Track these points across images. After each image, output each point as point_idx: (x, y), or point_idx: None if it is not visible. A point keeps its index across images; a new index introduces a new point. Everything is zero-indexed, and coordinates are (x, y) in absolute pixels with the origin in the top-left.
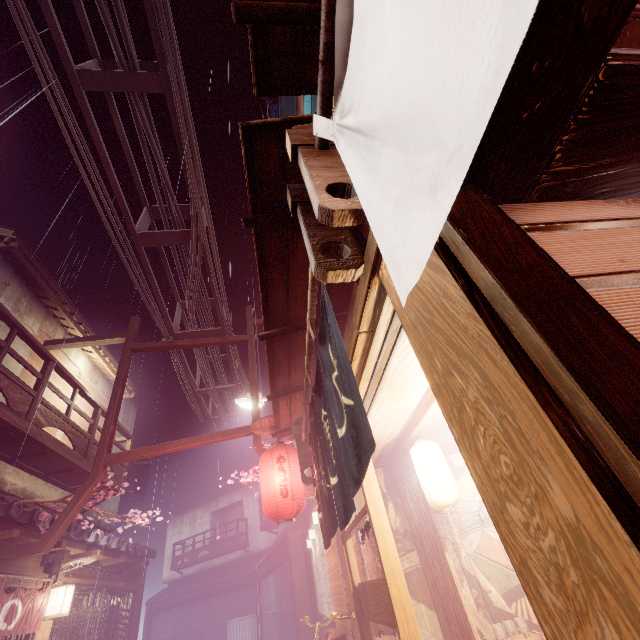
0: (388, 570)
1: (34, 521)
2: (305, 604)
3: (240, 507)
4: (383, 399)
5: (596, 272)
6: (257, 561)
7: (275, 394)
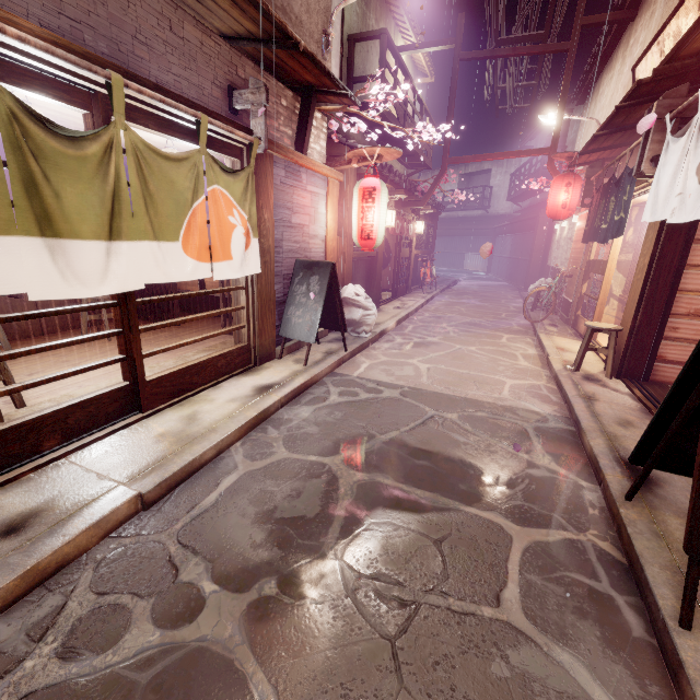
0: (610, 259)
1: (416, 191)
2: (538, 259)
3: (486, 174)
4: None
5: None
6: (495, 221)
7: (585, 152)
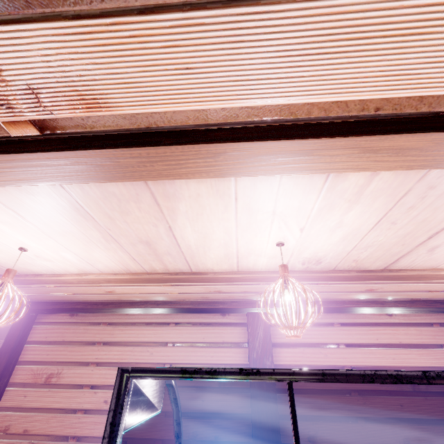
0: None
1: None
2: None
3: None
4: None
5: (37, 340)
6: None
7: None
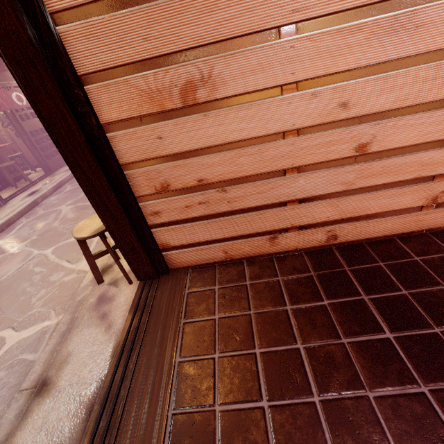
0: None
1: None
2: None
3: None
4: None
5: (79, 3)
6: None
7: None
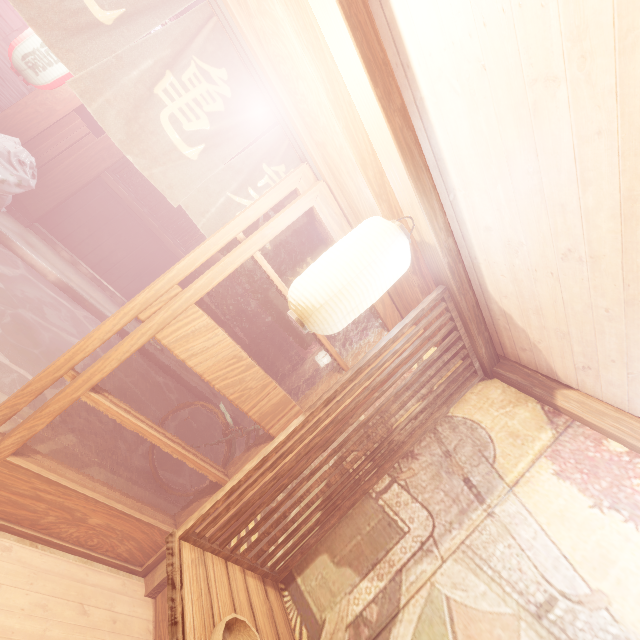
0: (170, 269)
1: None
2: None
3: None
4: (277, 64)
5: None
6: None
7: None
